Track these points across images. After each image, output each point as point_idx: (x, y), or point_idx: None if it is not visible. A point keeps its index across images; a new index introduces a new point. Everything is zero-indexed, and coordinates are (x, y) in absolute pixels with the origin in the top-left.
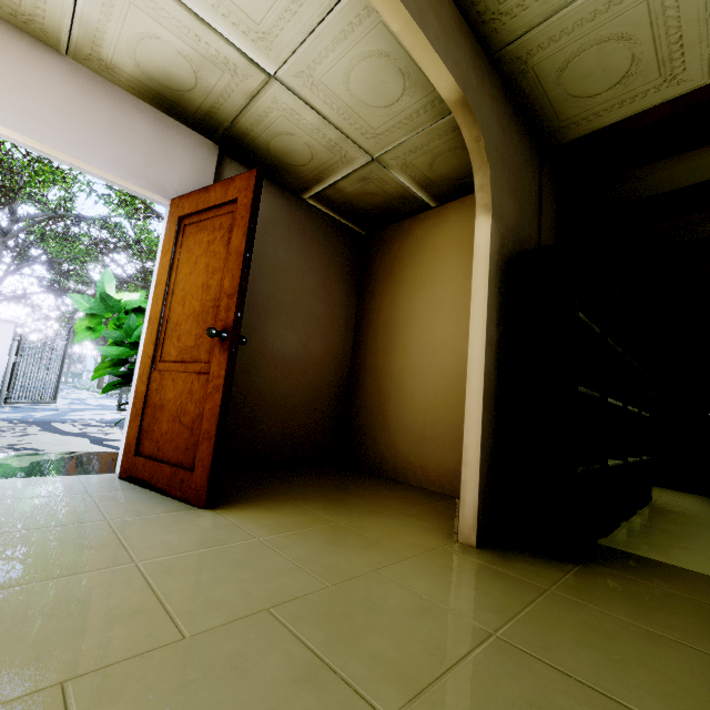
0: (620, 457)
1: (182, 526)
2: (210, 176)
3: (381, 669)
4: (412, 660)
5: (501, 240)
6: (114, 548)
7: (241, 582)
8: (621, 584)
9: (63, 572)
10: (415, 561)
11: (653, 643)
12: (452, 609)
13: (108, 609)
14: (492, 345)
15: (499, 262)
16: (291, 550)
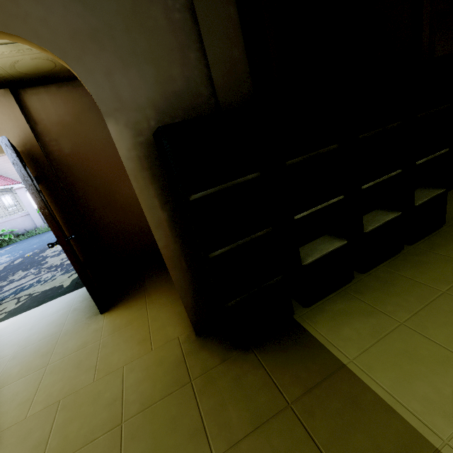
0: (346, 237)
1: (82, 332)
2: (20, 116)
3: (61, 444)
4: (75, 440)
5: (135, 129)
6: (49, 355)
7: (67, 380)
8: (246, 373)
9: (25, 375)
10: (149, 355)
11: (191, 439)
12: (124, 401)
13: (20, 399)
14: (162, 225)
15: (141, 153)
16: (105, 350)
